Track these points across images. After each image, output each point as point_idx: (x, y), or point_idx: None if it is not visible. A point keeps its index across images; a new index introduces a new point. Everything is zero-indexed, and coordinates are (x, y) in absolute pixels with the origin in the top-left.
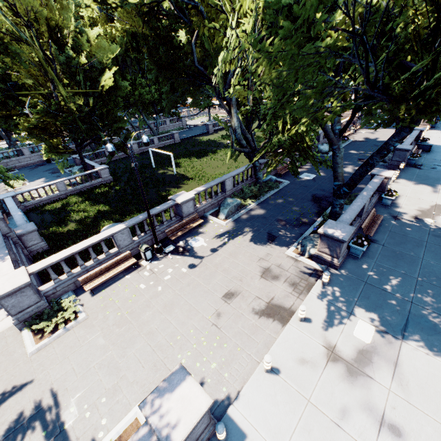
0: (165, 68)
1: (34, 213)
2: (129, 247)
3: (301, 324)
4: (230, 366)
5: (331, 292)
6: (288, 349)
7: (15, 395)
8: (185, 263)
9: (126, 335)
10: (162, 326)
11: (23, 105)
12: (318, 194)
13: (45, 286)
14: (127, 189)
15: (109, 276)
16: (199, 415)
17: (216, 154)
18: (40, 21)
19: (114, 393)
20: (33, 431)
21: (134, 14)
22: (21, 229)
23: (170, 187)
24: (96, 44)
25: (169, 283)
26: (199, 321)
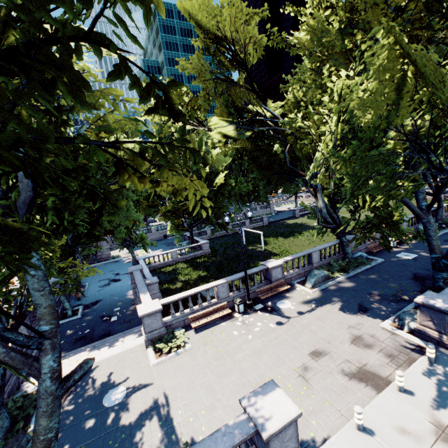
0: (264, 169)
1: (153, 273)
2: (226, 300)
3: (400, 394)
4: (318, 416)
5: (440, 370)
6: (384, 414)
7: (142, 391)
8: (272, 320)
9: (221, 368)
10: (252, 366)
11: (160, 199)
12: (421, 273)
13: (166, 318)
14: (221, 260)
15: (210, 319)
16: (289, 418)
17: (302, 235)
18: (187, 150)
19: (211, 409)
20: (153, 419)
21: (245, 140)
22: (149, 280)
23: (258, 260)
24: (216, 158)
25: (258, 334)
26: (286, 370)
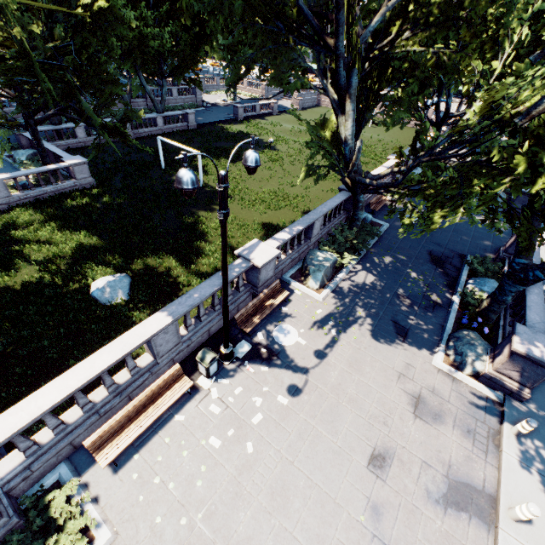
0: None
1: None
2: (174, 351)
3: (519, 527)
4: None
5: (532, 450)
6: None
7: None
8: (279, 384)
9: None
10: None
11: None
12: (436, 251)
13: (4, 465)
14: (124, 205)
15: (147, 425)
16: None
17: None
18: None
19: None
20: None
21: None
22: None
23: (198, 208)
24: None
25: (263, 433)
26: (347, 530)
